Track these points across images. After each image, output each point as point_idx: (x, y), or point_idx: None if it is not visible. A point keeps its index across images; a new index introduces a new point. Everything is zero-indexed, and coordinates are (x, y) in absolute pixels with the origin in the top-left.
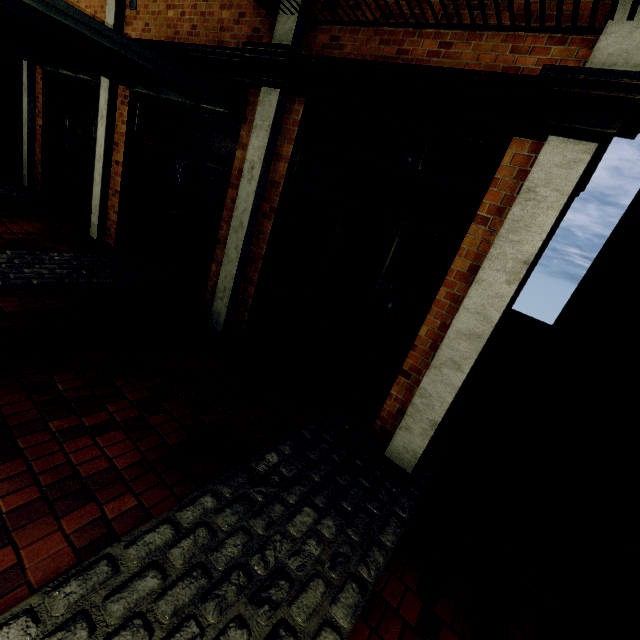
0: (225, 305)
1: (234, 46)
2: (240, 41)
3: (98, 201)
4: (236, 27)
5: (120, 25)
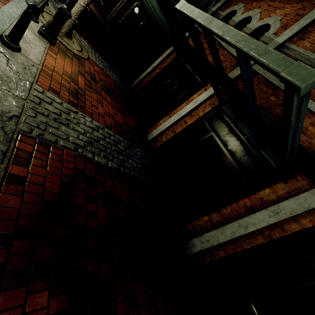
0: (202, 247)
1: (306, 146)
2: (312, 148)
3: (163, 128)
4: (314, 140)
5: (237, 78)
